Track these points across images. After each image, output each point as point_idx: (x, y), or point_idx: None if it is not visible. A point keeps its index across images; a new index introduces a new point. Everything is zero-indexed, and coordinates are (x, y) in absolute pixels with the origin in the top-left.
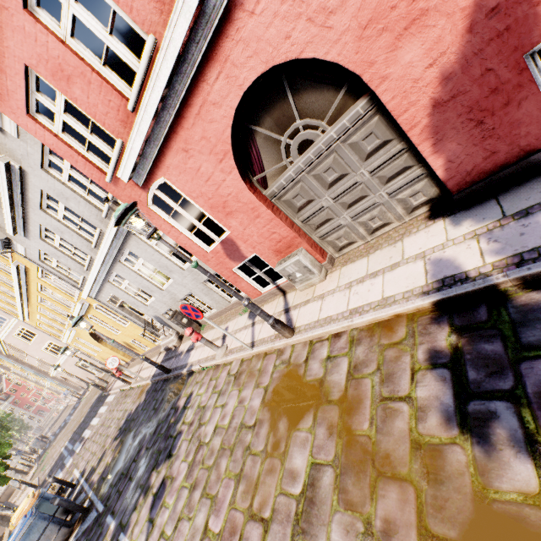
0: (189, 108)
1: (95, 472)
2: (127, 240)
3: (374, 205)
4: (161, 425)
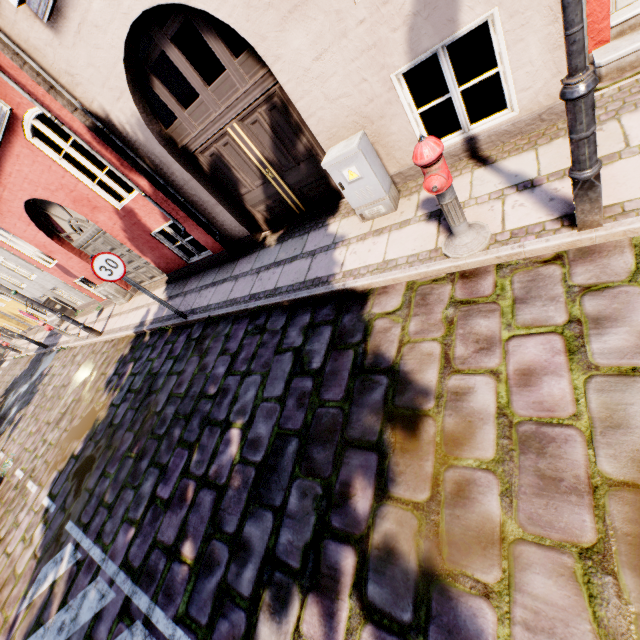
0: None
1: None
2: None
3: (142, 266)
4: (31, 386)
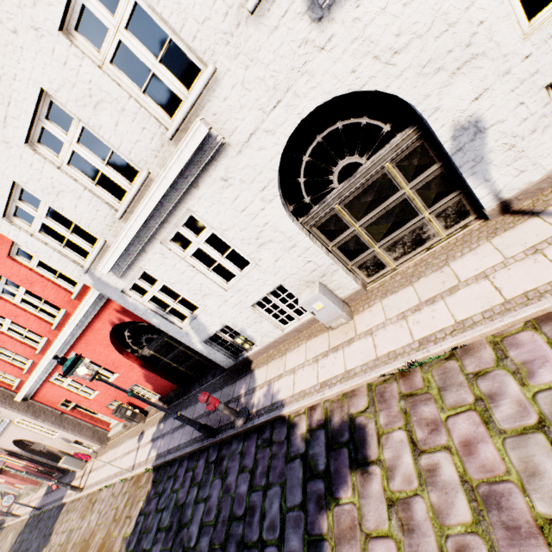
0: None
1: None
2: None
3: None
4: None
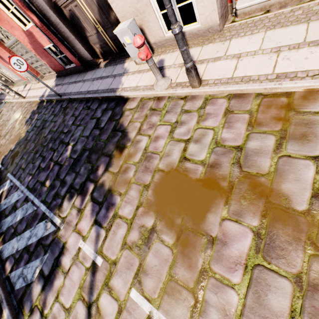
0: None
1: None
2: None
3: (43, 65)
4: None
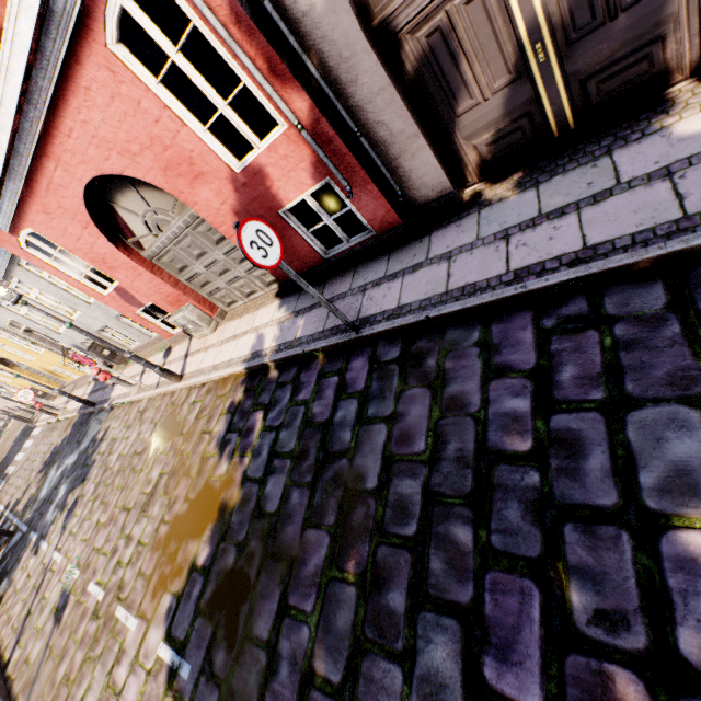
0: (37, 183)
1: (20, 503)
2: (11, 269)
3: (239, 278)
4: (81, 456)
